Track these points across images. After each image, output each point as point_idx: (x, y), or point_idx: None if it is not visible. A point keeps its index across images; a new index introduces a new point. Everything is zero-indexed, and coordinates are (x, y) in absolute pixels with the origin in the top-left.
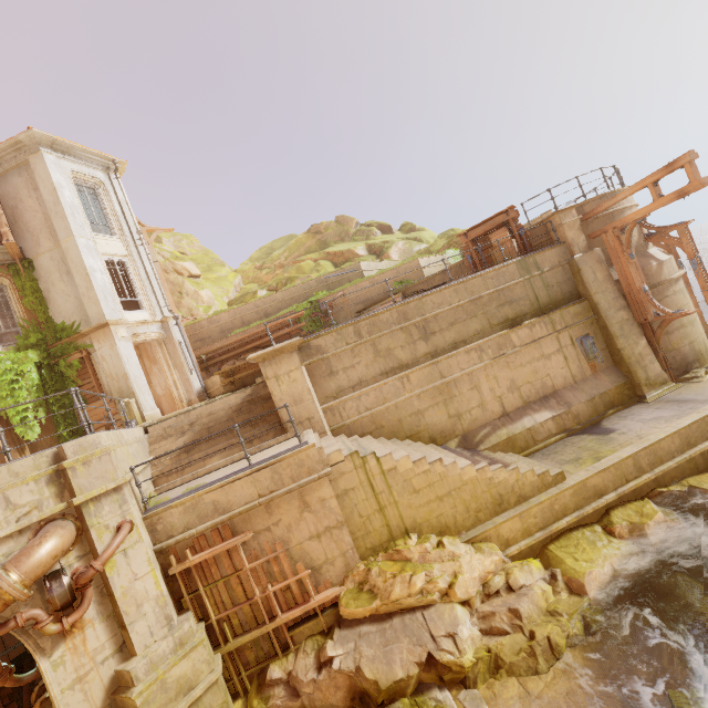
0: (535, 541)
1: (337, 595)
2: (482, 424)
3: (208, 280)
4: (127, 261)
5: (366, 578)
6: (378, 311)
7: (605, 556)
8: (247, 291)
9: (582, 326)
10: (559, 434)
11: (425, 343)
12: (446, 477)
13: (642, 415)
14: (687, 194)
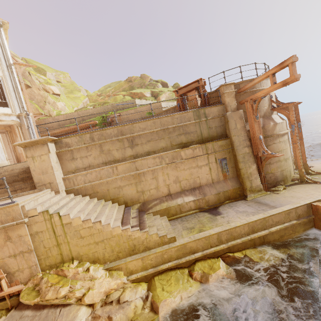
0: (147, 274)
1: (22, 289)
2: (155, 198)
3: (69, 97)
4: (2, 79)
5: (39, 282)
6: (106, 127)
7: (179, 291)
8: (84, 106)
9: (223, 153)
10: (195, 209)
11: (131, 149)
12: (102, 231)
13: (239, 207)
14: (288, 83)
